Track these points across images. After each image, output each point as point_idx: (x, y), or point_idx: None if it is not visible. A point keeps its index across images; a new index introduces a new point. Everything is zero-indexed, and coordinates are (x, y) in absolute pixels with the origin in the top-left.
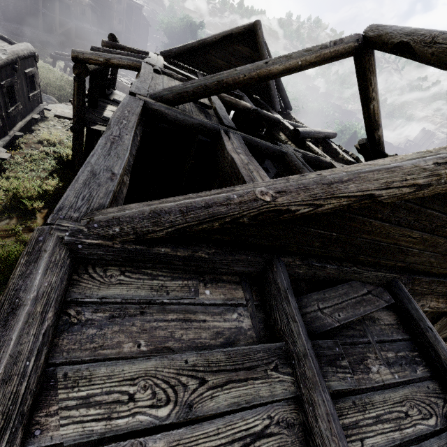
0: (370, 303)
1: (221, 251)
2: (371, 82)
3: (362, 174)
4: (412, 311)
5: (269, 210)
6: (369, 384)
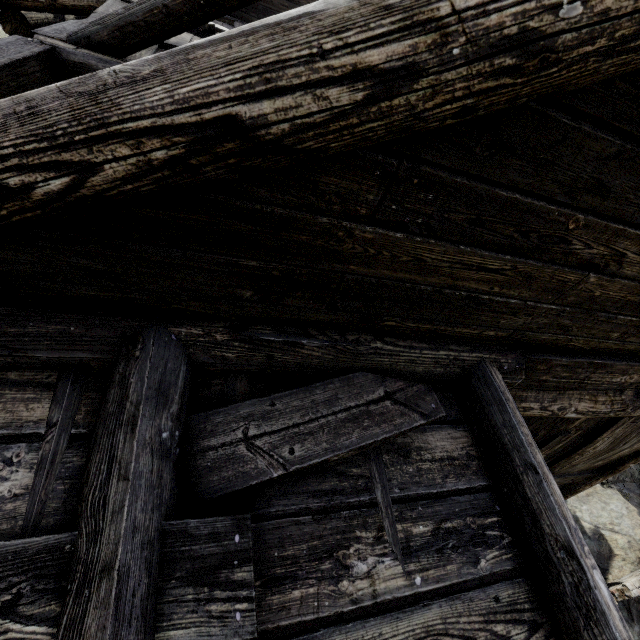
0: (381, 420)
1: None
2: None
3: (195, 50)
4: (502, 429)
5: None
6: (330, 609)
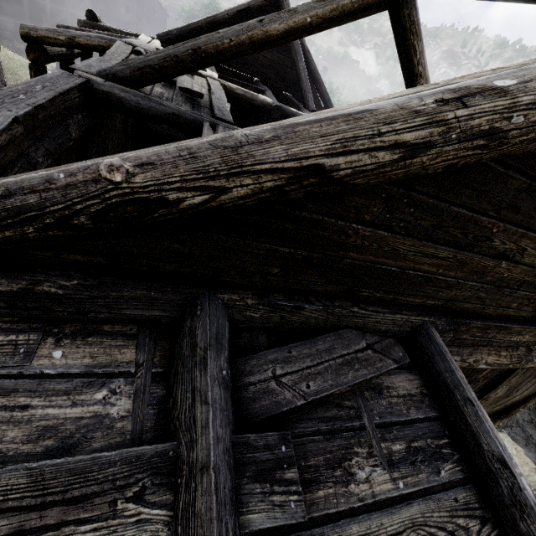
0: (367, 364)
1: (93, 282)
2: (415, 50)
3: (299, 126)
4: (445, 373)
5: (125, 200)
6: (345, 504)
